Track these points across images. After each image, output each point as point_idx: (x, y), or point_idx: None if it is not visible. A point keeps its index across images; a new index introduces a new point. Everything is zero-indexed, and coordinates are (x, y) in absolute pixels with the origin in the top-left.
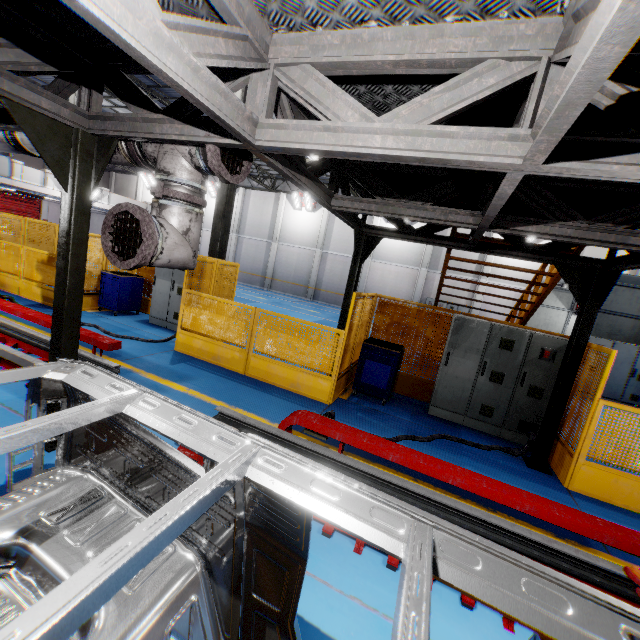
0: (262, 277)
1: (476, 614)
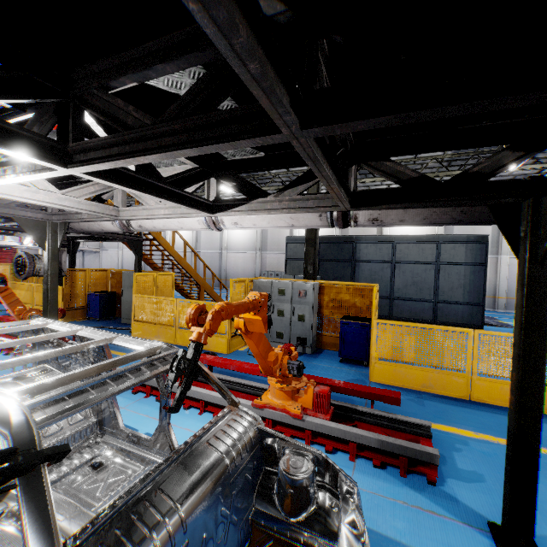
0: None
1: None
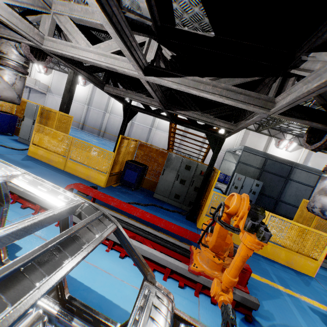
0: (99, 130)
1: (123, 260)
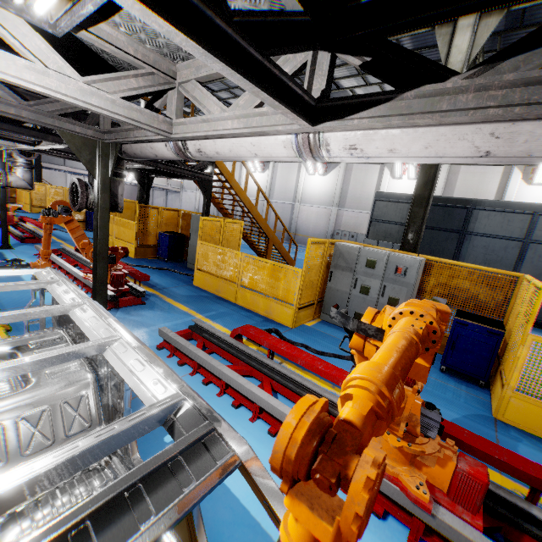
0: None
1: None
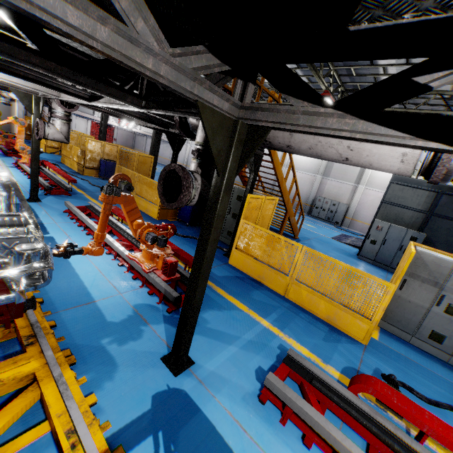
0: None
1: (107, 255)
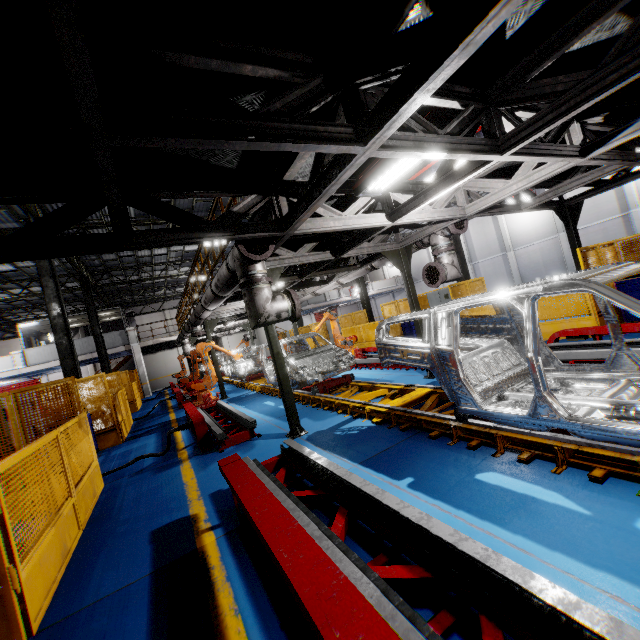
0: None
1: None
